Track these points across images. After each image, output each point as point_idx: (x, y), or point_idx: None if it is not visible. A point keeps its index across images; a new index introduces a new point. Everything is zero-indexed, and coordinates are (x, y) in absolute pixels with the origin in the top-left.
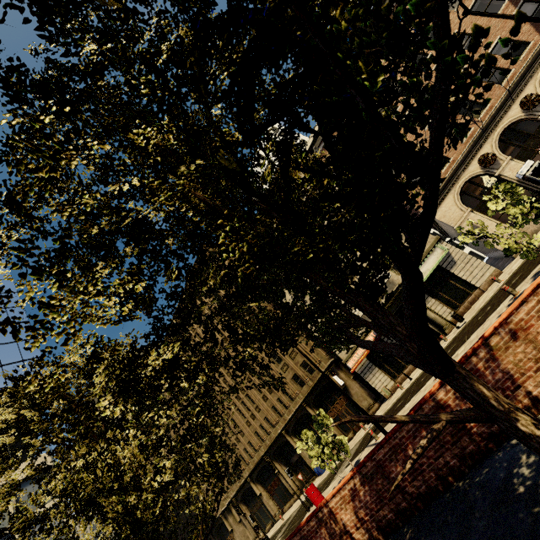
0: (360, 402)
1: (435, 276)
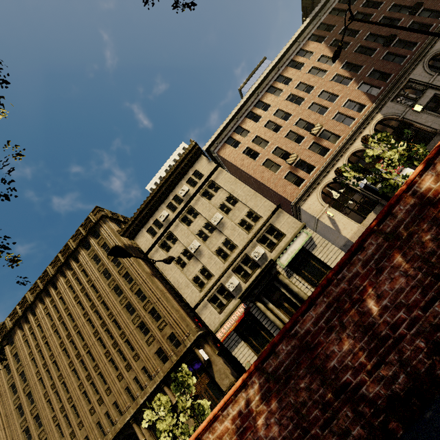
0: (222, 381)
1: (300, 256)
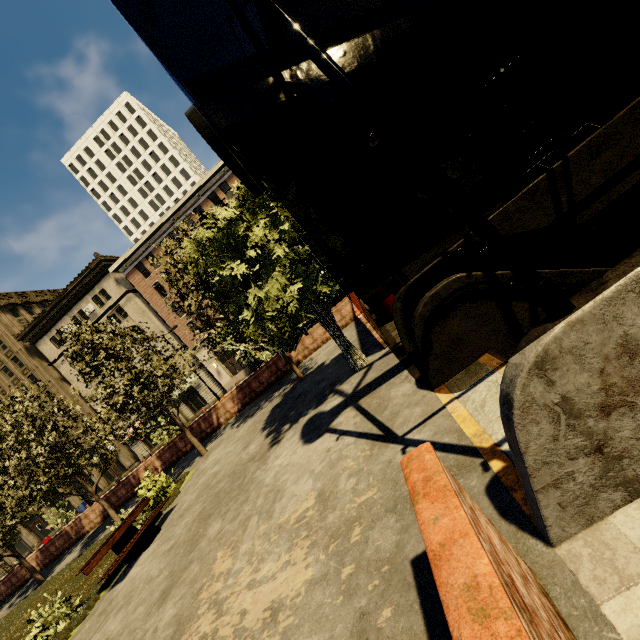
0: (125, 462)
1: (189, 390)
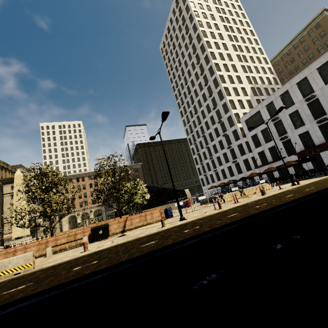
0: None
1: None
